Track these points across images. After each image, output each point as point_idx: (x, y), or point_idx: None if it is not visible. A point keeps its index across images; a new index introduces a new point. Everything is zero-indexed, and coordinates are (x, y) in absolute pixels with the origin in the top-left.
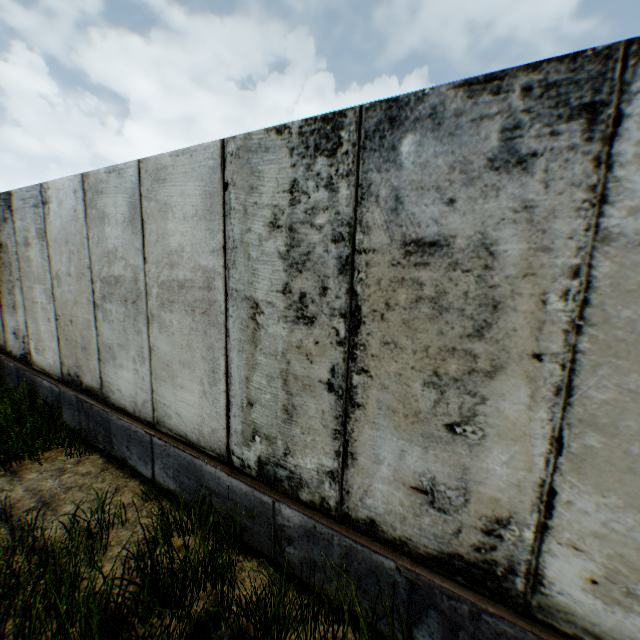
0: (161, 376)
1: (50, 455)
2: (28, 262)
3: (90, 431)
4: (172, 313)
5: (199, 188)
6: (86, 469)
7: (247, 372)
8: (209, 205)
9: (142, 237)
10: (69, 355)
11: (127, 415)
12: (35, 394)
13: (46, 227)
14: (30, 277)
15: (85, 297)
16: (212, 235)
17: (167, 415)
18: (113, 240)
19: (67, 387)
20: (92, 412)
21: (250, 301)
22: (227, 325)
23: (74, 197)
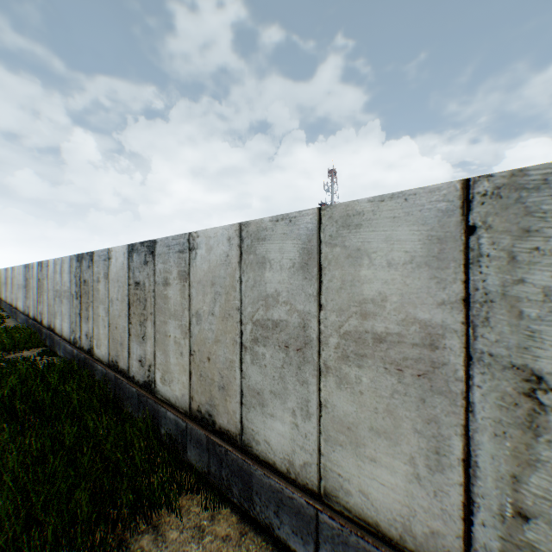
0: (336, 439)
1: (181, 502)
2: (164, 299)
3: (220, 478)
4: (360, 368)
5: (418, 233)
6: (223, 529)
7: (513, 467)
8: (436, 251)
9: (317, 283)
10: (200, 391)
11: (275, 472)
12: (154, 422)
13: (189, 270)
14: (164, 312)
15: (229, 337)
16: (441, 285)
17: (343, 488)
18: (274, 284)
19: (194, 423)
20: (226, 458)
21: (521, 371)
22: (468, 396)
23: (226, 244)
